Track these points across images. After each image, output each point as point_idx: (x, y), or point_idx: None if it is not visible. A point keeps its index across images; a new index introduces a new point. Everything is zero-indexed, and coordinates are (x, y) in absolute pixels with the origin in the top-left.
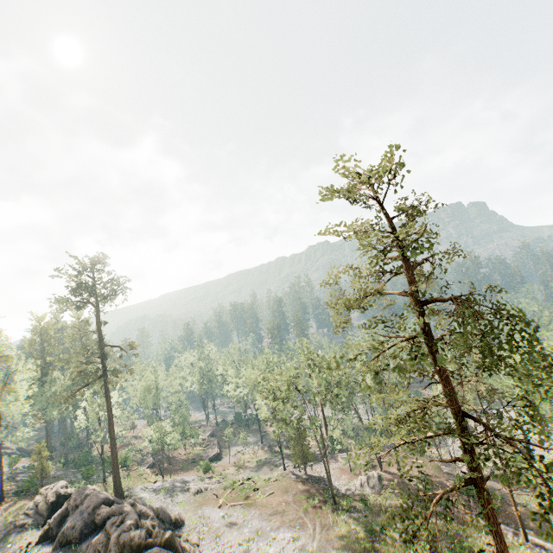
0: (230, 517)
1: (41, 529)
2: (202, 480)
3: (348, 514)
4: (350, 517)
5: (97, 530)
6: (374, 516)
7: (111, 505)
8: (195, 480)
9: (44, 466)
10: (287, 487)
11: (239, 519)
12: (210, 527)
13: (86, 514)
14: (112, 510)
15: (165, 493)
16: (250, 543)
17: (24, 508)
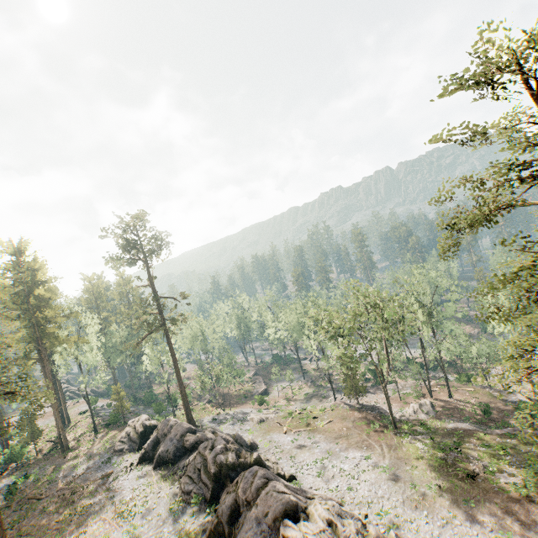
0: (298, 441)
1: (136, 453)
2: (260, 412)
3: (412, 437)
4: (414, 439)
5: (188, 454)
6: (439, 438)
7: (194, 434)
8: (253, 412)
9: (122, 403)
10: (344, 415)
11: (307, 443)
12: (282, 449)
13: (176, 441)
14: (199, 437)
15: (231, 423)
16: (324, 462)
17: (116, 437)
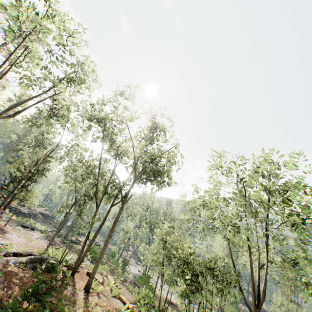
0: None
1: None
2: None
3: None
4: None
5: None
6: None
7: None
8: None
9: None
10: None
11: None
12: None
13: None
14: None
15: None
16: None
17: None
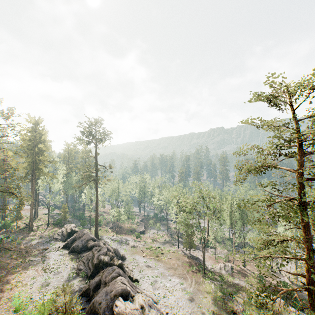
0: (148, 263)
1: (63, 242)
2: (135, 241)
3: (211, 281)
4: (212, 282)
5: (87, 250)
6: (226, 286)
7: (94, 241)
8: (132, 240)
9: (65, 215)
10: (179, 257)
11: (153, 265)
12: (138, 265)
13: (84, 242)
14: (95, 243)
15: (117, 242)
16: (157, 278)
17: (56, 231)
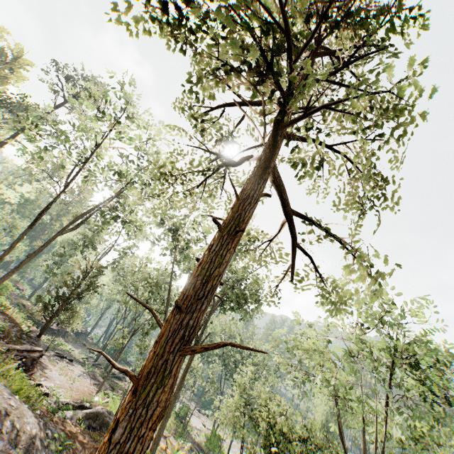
0: None
1: None
2: None
3: None
4: None
5: None
6: None
7: None
8: None
9: None
10: None
11: None
12: None
13: None
14: None
15: None
16: None
17: None
